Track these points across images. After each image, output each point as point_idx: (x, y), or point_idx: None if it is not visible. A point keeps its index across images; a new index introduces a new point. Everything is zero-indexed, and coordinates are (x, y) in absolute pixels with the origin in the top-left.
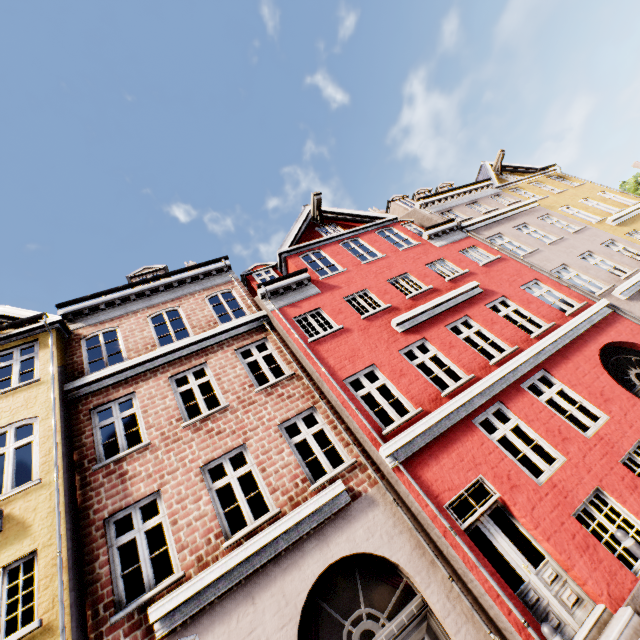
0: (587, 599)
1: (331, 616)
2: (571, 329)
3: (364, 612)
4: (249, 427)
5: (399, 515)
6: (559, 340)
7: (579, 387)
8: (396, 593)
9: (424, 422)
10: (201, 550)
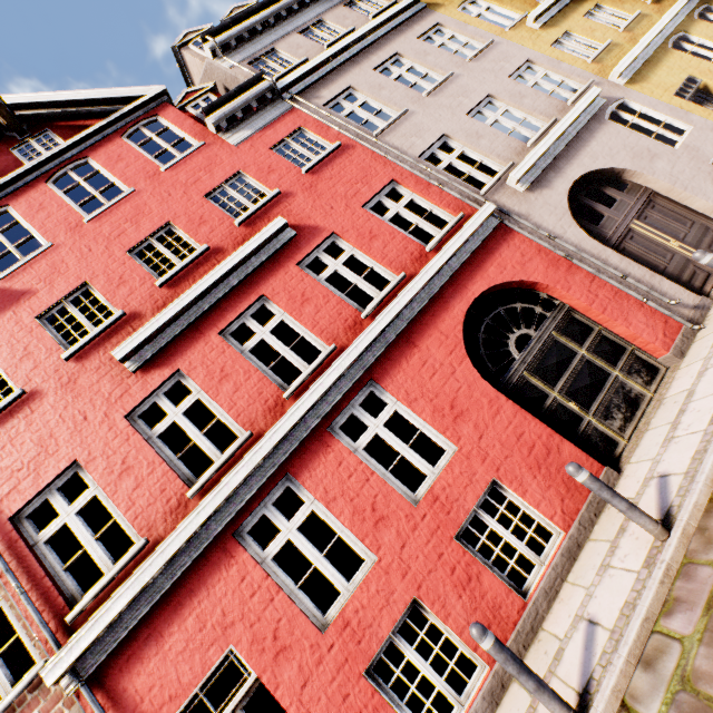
0: None
1: None
2: (425, 284)
3: None
4: None
5: None
6: (404, 312)
7: (421, 402)
8: None
9: (132, 583)
10: None
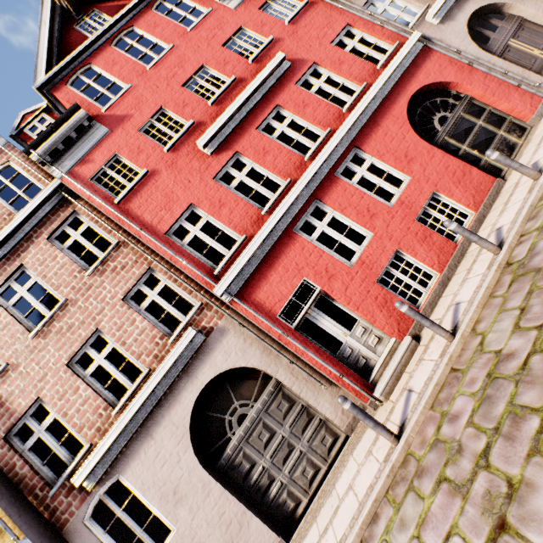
0: (385, 337)
1: (215, 417)
2: (381, 87)
3: (237, 405)
4: (96, 312)
5: (247, 332)
6: (370, 105)
7: (387, 156)
8: (257, 383)
9: (248, 251)
10: (97, 424)
